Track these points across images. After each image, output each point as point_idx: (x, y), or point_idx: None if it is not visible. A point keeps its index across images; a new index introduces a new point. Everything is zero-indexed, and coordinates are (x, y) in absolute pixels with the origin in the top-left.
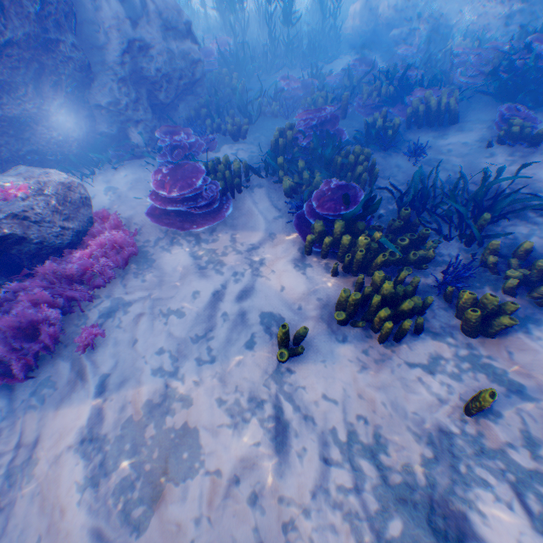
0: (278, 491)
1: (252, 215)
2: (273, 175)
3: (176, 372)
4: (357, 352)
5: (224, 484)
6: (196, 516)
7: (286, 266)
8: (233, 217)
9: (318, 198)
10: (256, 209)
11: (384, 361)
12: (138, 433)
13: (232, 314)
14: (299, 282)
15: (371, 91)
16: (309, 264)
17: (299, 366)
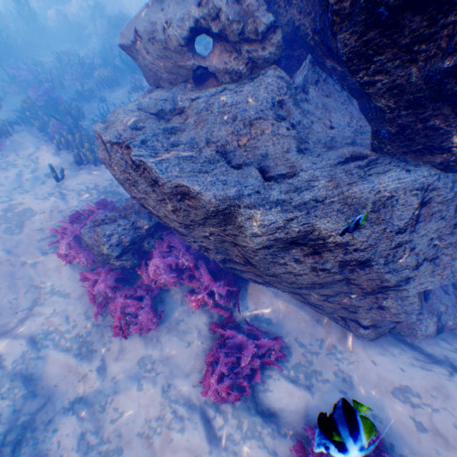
0: (68, 207)
1: (25, 144)
2: (30, 124)
3: (13, 199)
4: (89, 172)
5: (48, 213)
6: (41, 222)
7: (51, 157)
8: (14, 147)
9: (53, 125)
10: (26, 141)
11: (99, 171)
12: (5, 218)
13: (31, 178)
14: (59, 160)
15: (75, 72)
16: (62, 154)
17: (67, 182)
